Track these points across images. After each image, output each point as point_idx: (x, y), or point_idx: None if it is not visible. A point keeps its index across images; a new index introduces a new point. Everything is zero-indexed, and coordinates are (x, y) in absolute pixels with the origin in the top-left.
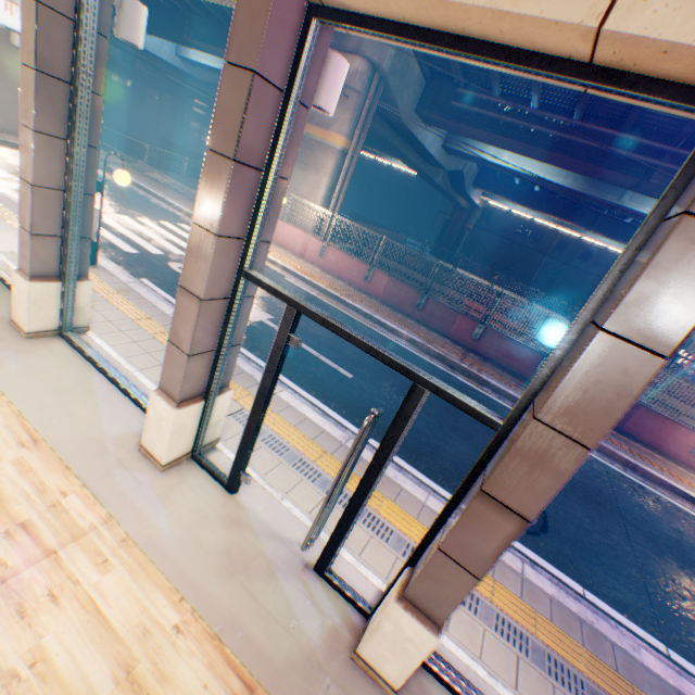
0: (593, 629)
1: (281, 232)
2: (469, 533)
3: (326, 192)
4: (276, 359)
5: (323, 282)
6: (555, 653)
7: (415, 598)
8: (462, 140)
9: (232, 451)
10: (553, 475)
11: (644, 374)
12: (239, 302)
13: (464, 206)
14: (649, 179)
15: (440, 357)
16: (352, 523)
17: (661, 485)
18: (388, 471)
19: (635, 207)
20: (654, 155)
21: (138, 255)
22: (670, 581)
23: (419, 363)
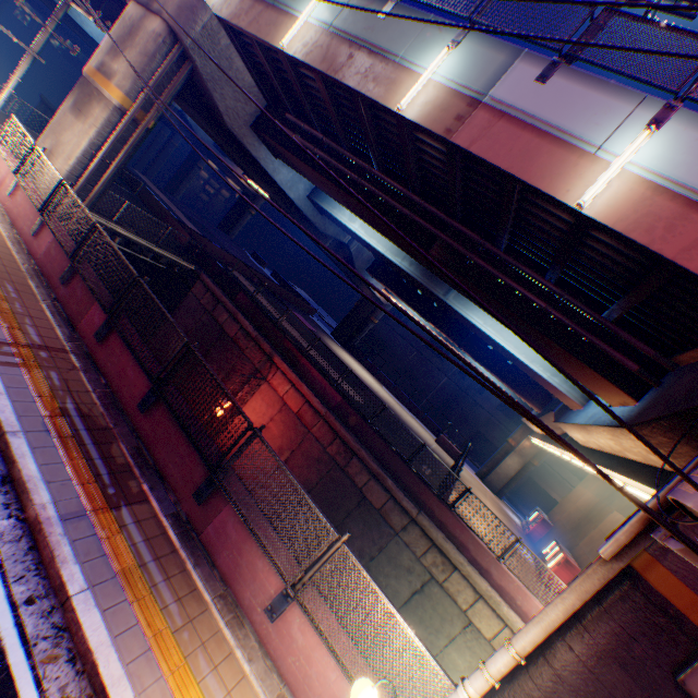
0: None
1: None
2: None
3: (93, 148)
4: None
5: None
6: None
7: None
8: (328, 197)
9: None
10: None
11: None
12: None
13: (373, 297)
14: (433, 250)
15: None
16: None
17: (87, 662)
18: None
19: (460, 308)
20: (441, 227)
21: None
22: None
23: None
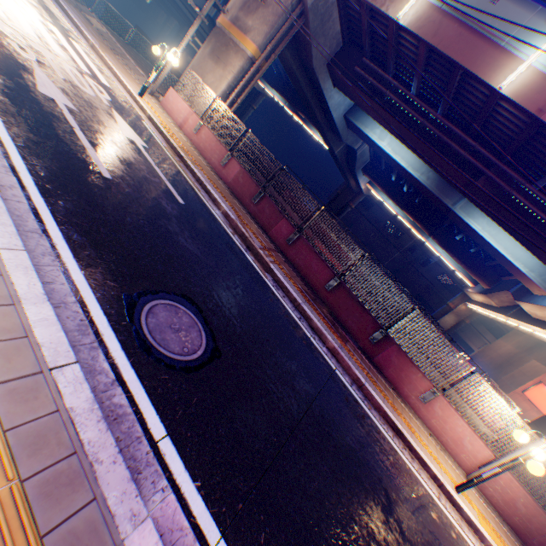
0: (91, 472)
1: (174, 102)
2: None
3: (228, 89)
4: None
5: (182, 146)
6: None
7: None
8: (361, 117)
9: None
10: None
11: None
12: None
13: (354, 188)
14: (477, 183)
15: (245, 238)
16: None
17: (380, 411)
18: None
19: (464, 216)
20: (486, 165)
21: None
22: (311, 479)
23: (219, 228)
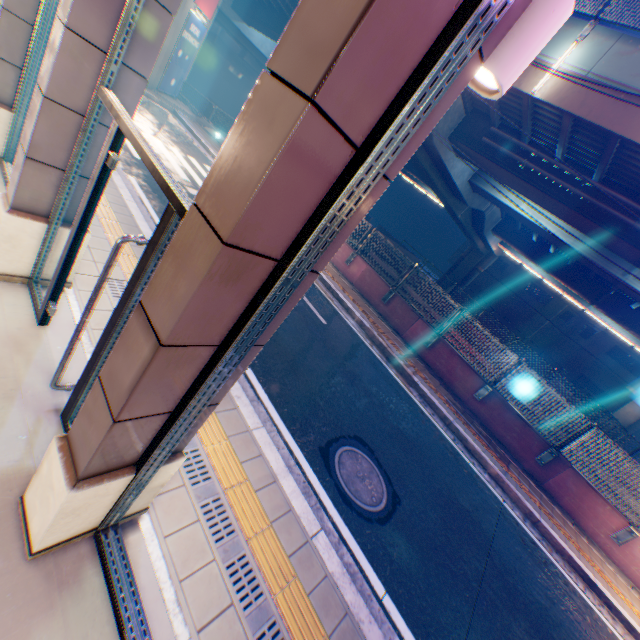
0: (358, 630)
1: None
2: (121, 358)
3: None
4: (96, 180)
5: None
6: (286, 626)
7: (73, 440)
8: (488, 181)
9: (79, 300)
10: (191, 279)
11: (287, 127)
12: (94, 124)
13: (480, 250)
14: None
15: (381, 348)
16: (97, 368)
17: (560, 554)
18: (234, 391)
19: (638, 288)
20: None
21: (143, 164)
22: None
23: (356, 343)
